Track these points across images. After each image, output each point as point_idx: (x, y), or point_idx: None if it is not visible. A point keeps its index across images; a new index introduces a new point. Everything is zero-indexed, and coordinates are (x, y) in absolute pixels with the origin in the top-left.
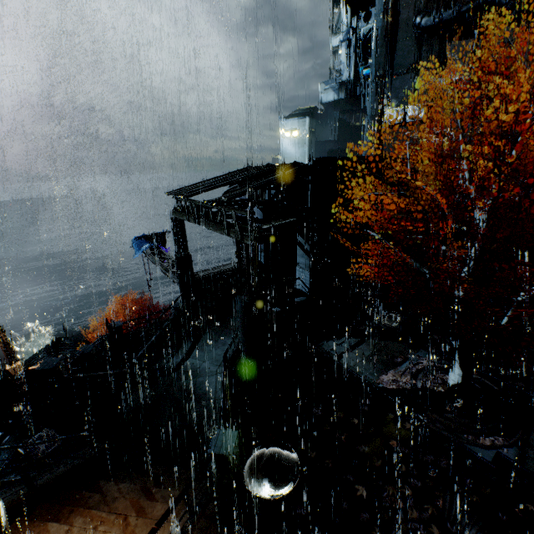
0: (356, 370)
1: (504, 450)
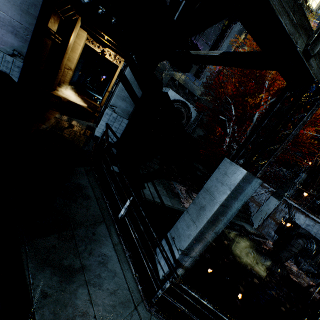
0: (177, 207)
1: None
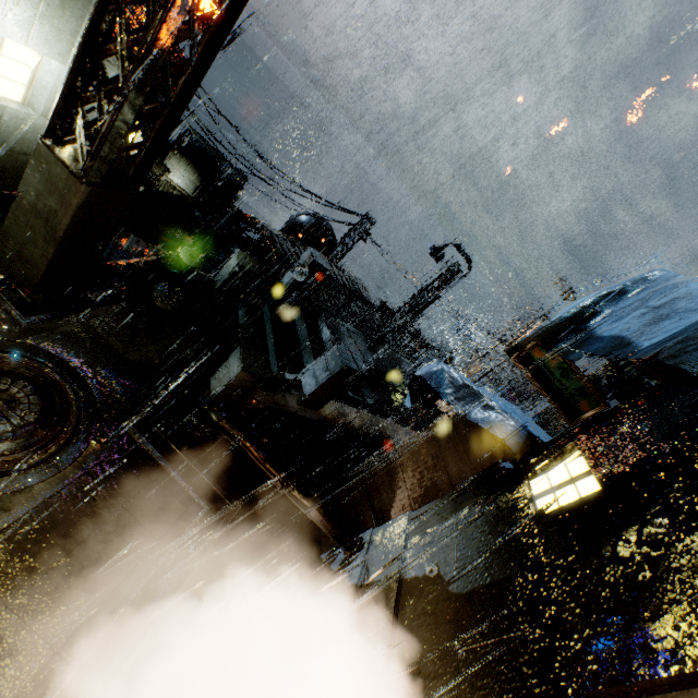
0: None
1: None
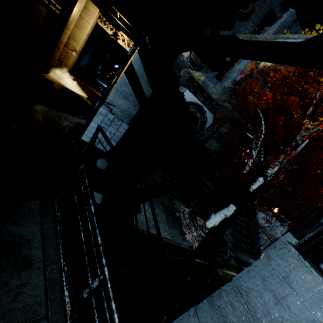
0: (176, 242)
1: (231, 253)
